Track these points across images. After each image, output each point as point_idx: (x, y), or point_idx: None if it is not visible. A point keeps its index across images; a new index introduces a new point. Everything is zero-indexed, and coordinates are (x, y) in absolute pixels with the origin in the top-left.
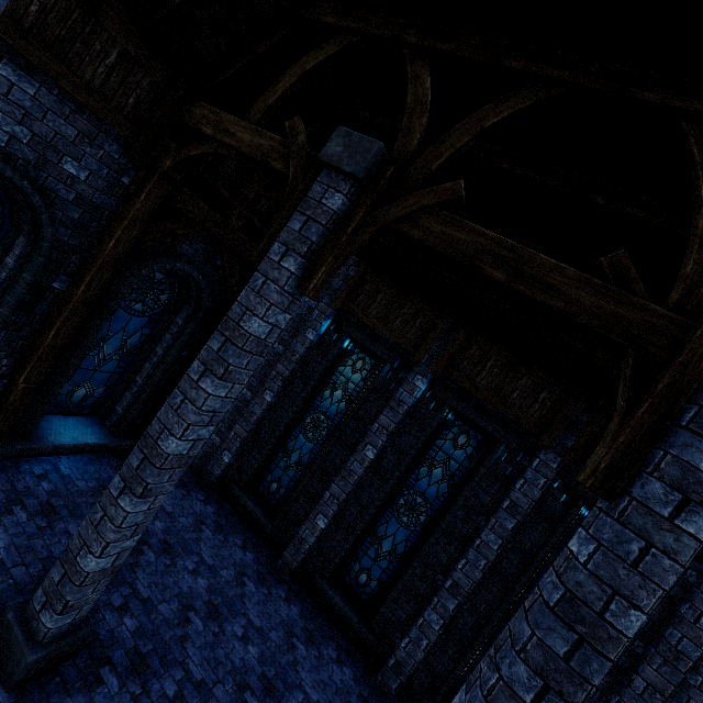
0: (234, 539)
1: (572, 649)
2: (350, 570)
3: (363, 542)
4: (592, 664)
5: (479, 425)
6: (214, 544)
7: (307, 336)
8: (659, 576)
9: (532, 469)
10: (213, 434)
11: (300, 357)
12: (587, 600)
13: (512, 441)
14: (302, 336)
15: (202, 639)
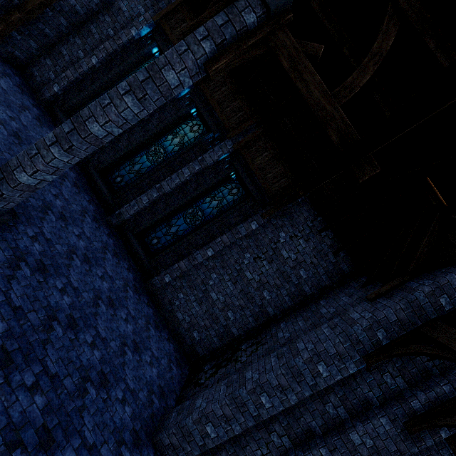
0: (47, 130)
1: (145, 79)
2: (113, 174)
3: (125, 162)
4: (149, 85)
5: (205, 119)
6: (31, 121)
7: (131, 31)
8: (186, 60)
9: (218, 146)
10: (51, 71)
11: (122, 43)
12: (158, 64)
13: (217, 132)
14: (128, 30)
15: (5, 137)
